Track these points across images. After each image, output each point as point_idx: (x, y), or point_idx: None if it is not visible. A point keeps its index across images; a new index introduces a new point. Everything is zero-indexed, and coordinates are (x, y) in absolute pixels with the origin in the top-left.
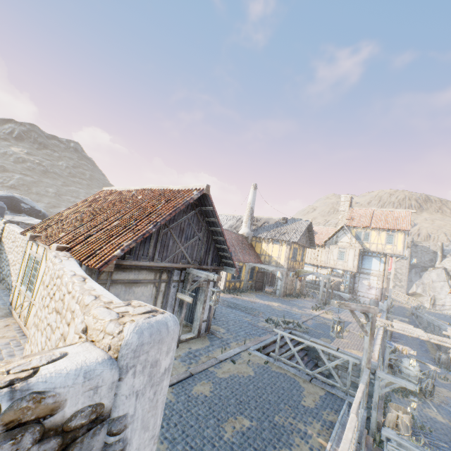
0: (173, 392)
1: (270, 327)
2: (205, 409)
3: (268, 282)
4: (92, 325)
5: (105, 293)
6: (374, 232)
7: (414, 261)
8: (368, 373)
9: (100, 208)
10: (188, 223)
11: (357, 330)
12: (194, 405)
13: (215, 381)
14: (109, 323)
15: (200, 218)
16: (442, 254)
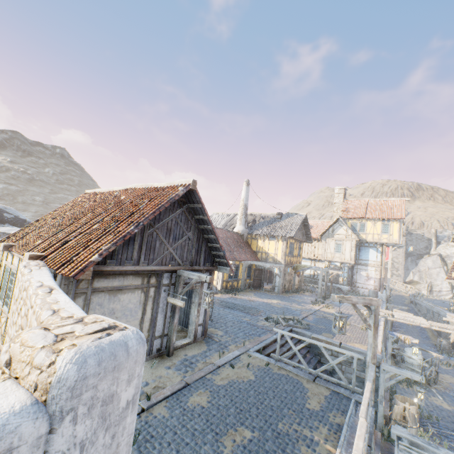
0: (167, 406)
1: (270, 326)
2: (202, 423)
3: (267, 279)
4: (18, 356)
5: (68, 306)
6: (370, 223)
7: (411, 249)
8: (374, 369)
9: (81, 212)
10: (176, 222)
11: (358, 322)
12: (190, 419)
13: (213, 389)
14: (39, 352)
15: (188, 216)
16: (436, 240)
